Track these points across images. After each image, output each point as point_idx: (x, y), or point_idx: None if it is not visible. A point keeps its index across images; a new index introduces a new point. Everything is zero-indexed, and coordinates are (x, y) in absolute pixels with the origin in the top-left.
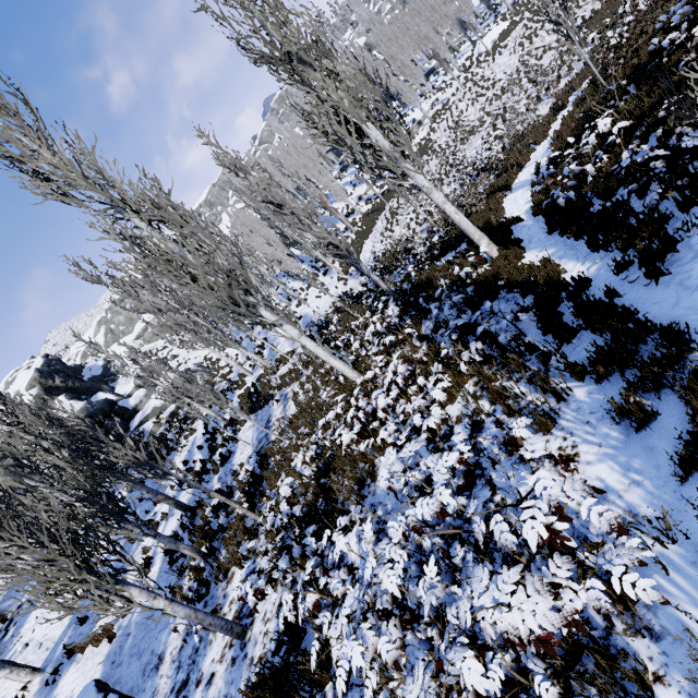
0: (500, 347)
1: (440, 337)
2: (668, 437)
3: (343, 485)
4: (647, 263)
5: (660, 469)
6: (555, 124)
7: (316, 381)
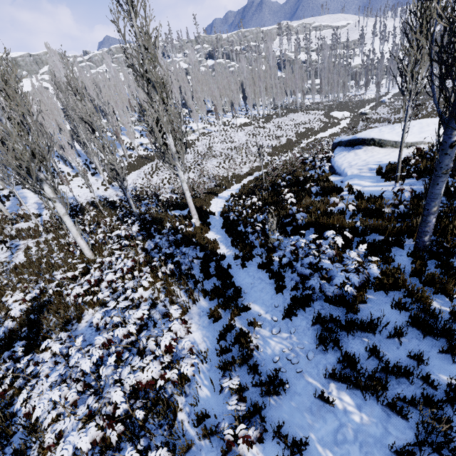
0: (180, 271)
1: (154, 253)
2: (221, 326)
3: (50, 322)
4: (243, 260)
5: (214, 337)
6: (245, 180)
7: (53, 245)
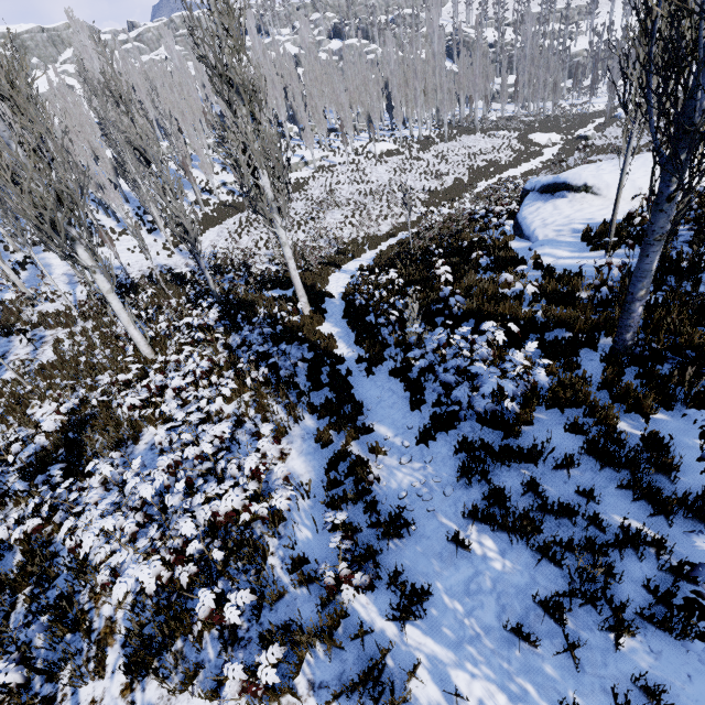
0: (279, 377)
1: (241, 352)
2: (332, 453)
3: (96, 442)
4: (370, 364)
5: (321, 467)
6: (385, 244)
7: (94, 338)
